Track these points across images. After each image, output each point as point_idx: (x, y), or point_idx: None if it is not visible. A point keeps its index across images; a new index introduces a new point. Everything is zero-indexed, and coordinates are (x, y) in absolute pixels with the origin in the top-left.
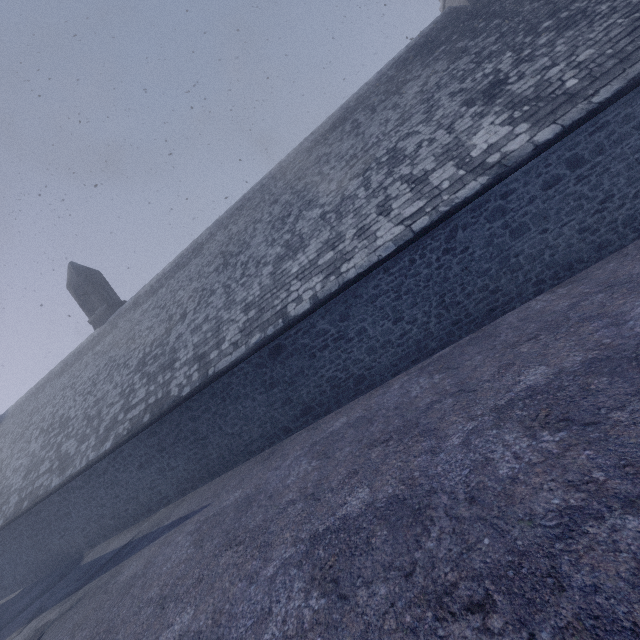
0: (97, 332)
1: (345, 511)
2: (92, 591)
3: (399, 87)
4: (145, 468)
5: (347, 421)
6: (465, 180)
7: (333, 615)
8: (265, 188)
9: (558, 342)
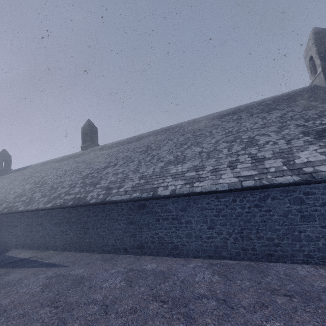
0: (81, 152)
1: None
2: None
3: (270, 110)
4: (56, 226)
5: (155, 268)
6: (285, 173)
7: None
8: (182, 126)
9: (305, 314)
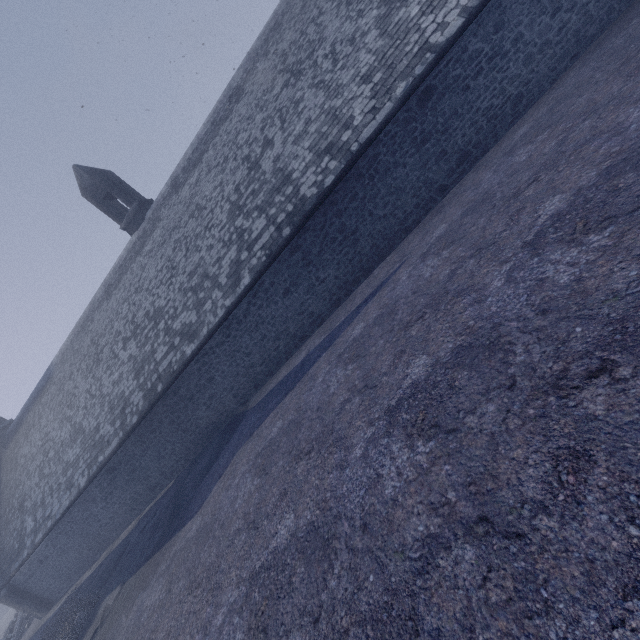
0: (136, 237)
1: None
2: (322, 367)
3: None
4: (291, 293)
5: (535, 120)
6: None
7: None
8: None
9: None
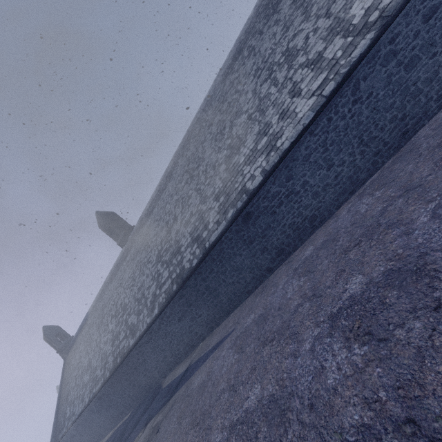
0: (124, 249)
1: (349, 294)
2: (178, 398)
3: (275, 8)
4: (183, 320)
5: (314, 247)
6: (355, 43)
7: (381, 352)
8: (200, 119)
9: None
